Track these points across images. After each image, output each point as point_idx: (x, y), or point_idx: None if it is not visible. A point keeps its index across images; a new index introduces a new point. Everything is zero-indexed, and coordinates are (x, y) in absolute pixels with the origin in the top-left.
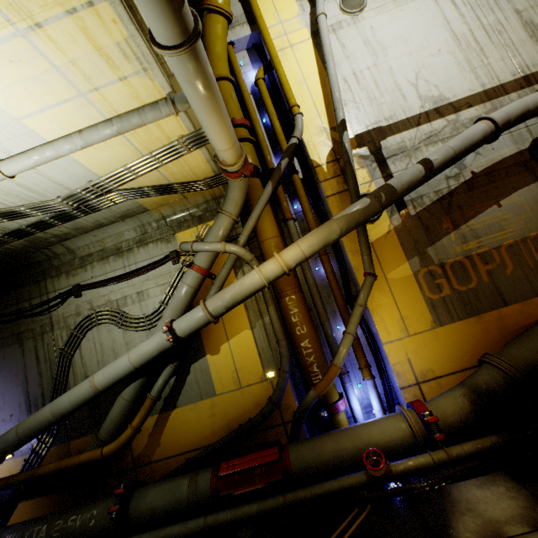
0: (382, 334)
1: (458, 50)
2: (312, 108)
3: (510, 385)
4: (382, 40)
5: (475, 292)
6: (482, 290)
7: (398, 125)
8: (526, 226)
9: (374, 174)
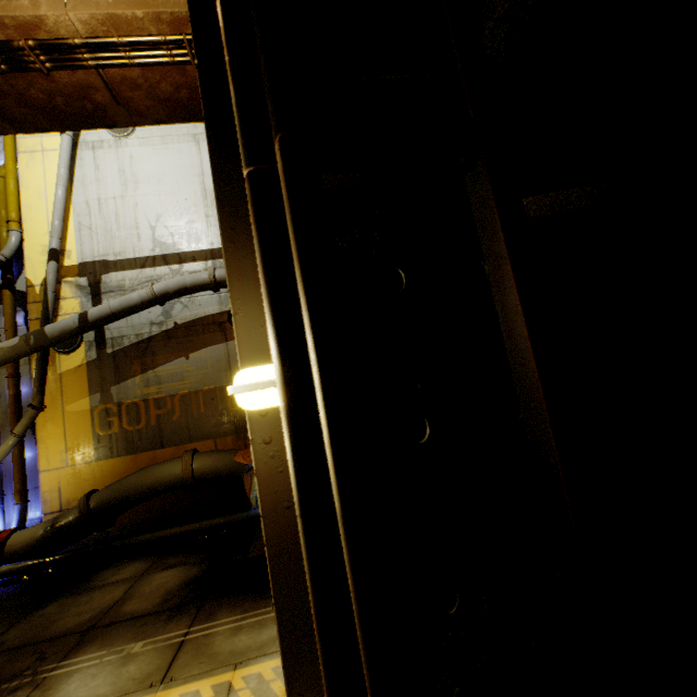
0: (43, 462)
1: (203, 204)
2: (45, 224)
3: (79, 519)
4: (138, 173)
5: (141, 432)
6: (147, 432)
7: (125, 263)
8: (204, 380)
9: (86, 306)
